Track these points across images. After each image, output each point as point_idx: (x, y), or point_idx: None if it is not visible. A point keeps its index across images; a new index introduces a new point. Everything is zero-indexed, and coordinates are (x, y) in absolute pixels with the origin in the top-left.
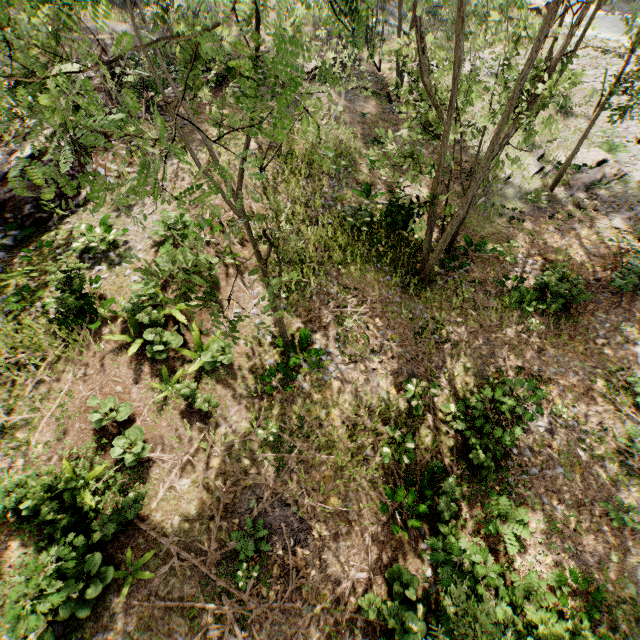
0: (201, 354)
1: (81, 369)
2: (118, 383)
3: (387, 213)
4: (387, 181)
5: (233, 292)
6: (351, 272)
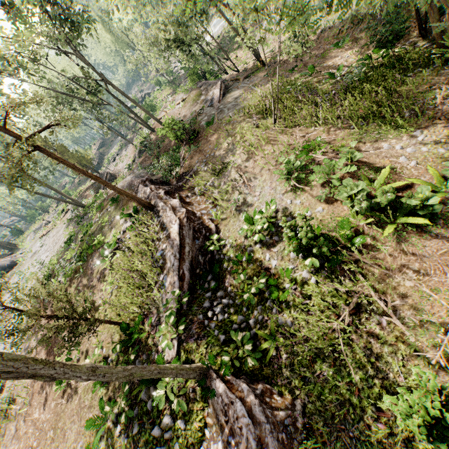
0: (442, 191)
1: (405, 272)
2: (446, 253)
3: (386, 35)
4: (326, 69)
5: (377, 158)
6: (406, 90)
